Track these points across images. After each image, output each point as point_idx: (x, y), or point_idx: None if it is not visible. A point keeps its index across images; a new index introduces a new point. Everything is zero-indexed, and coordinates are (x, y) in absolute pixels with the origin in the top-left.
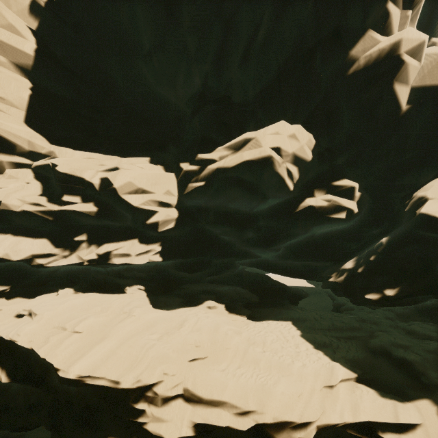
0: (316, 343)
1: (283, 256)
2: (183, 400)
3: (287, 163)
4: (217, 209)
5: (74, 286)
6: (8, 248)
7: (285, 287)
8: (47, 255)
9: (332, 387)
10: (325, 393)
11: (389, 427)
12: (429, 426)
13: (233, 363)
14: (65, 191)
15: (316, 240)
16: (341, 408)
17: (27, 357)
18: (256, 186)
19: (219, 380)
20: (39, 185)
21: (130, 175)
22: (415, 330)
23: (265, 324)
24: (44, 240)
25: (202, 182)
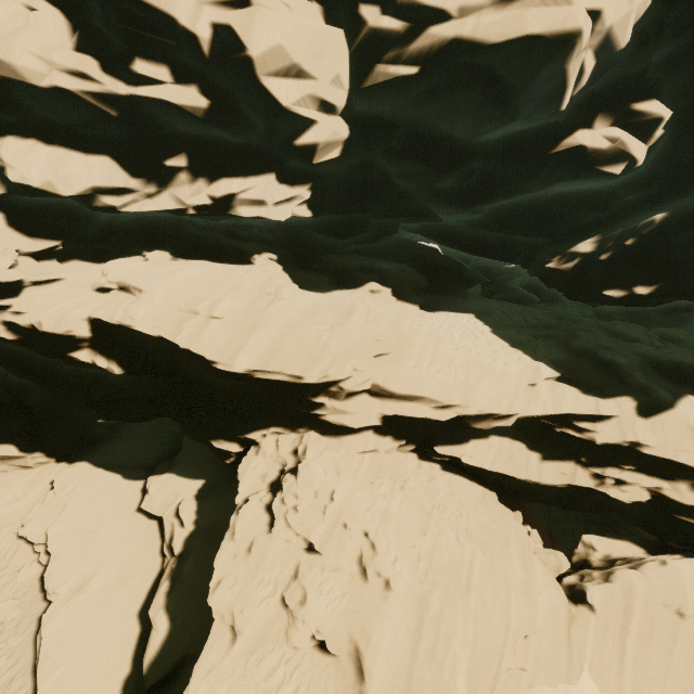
0: (512, 341)
1: (478, 223)
2: (368, 394)
3: (590, 50)
4: (412, 129)
5: (167, 248)
6: (48, 170)
7: (461, 268)
8: (119, 191)
9: (534, 385)
10: (528, 391)
11: (584, 418)
12: (624, 417)
13: (422, 360)
14: (135, 49)
15: (545, 203)
16: (543, 403)
17: (137, 346)
18: (515, 94)
19: (414, 377)
20: (61, 20)
21: (279, 27)
22: (620, 332)
23: (443, 316)
24: (105, 159)
25: (414, 67)
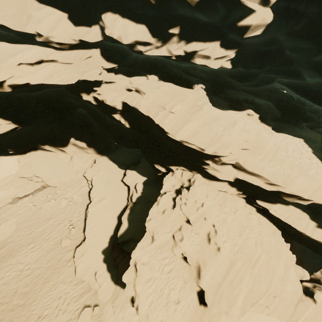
0: None
1: None
2: (232, 166)
3: None
4: (314, 19)
5: (157, 74)
6: (120, 30)
7: (305, 110)
8: (145, 43)
9: None
10: None
11: None
12: None
13: (266, 157)
14: None
15: None
16: None
17: (137, 117)
18: None
19: (259, 165)
20: None
21: None
22: None
23: (284, 136)
24: (143, 27)
25: None
